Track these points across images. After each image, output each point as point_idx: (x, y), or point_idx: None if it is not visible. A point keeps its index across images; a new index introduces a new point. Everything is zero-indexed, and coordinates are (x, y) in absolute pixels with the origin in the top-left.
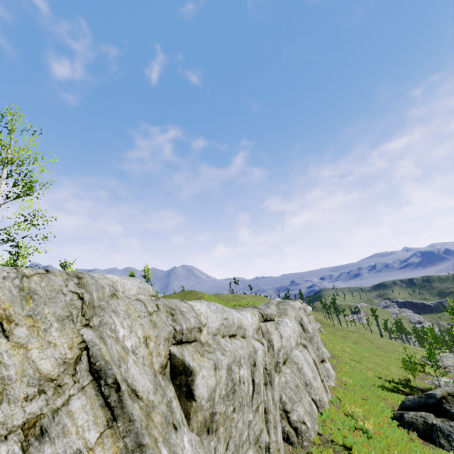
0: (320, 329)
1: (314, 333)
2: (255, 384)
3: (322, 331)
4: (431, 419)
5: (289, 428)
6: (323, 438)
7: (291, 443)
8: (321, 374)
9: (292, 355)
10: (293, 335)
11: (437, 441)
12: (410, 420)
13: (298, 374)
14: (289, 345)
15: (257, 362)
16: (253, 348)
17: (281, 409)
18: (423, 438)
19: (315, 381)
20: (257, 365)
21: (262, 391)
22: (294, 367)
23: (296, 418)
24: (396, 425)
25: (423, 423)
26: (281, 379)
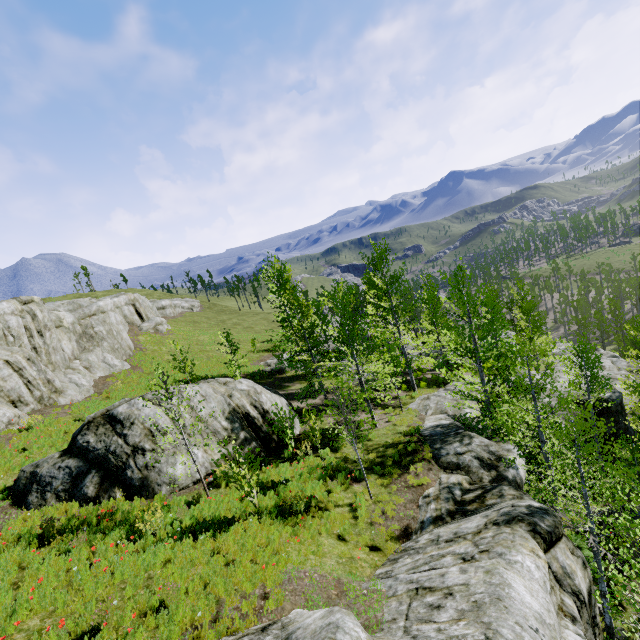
0: (156, 328)
1: None
2: None
3: (159, 330)
4: (46, 464)
5: None
6: None
7: None
8: None
9: None
10: None
11: (26, 500)
12: (19, 475)
13: None
14: None
15: None
16: None
17: None
18: (17, 500)
19: None
20: None
21: None
22: None
23: None
24: (2, 489)
25: (29, 476)
26: None
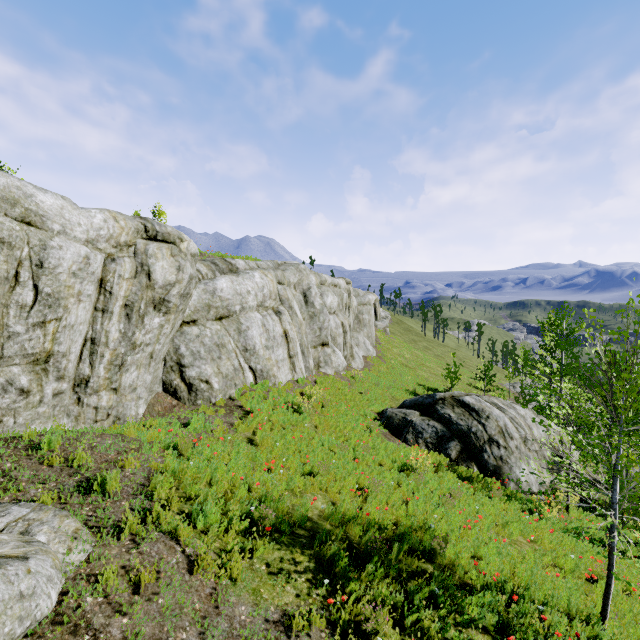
0: (385, 329)
1: (323, 309)
2: (39, 292)
3: (387, 332)
4: (413, 417)
5: (179, 382)
6: (232, 402)
7: (179, 398)
8: (292, 349)
9: (244, 315)
10: (256, 292)
11: (404, 436)
12: (390, 414)
13: (236, 335)
14: (237, 300)
15: (48, 263)
16: (40, 242)
17: (173, 361)
18: (392, 432)
19: (267, 350)
20: (50, 269)
21: (70, 310)
22: (232, 327)
23: (194, 374)
24: (373, 418)
25: (401, 419)
26: (193, 332)
